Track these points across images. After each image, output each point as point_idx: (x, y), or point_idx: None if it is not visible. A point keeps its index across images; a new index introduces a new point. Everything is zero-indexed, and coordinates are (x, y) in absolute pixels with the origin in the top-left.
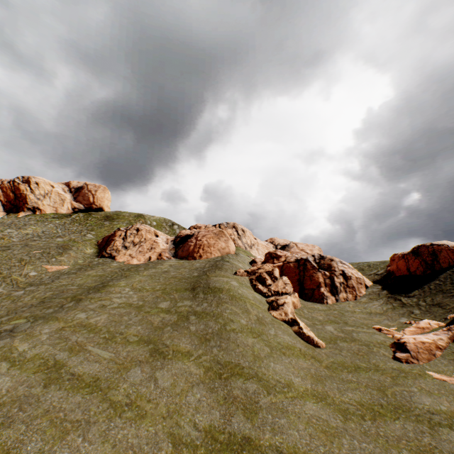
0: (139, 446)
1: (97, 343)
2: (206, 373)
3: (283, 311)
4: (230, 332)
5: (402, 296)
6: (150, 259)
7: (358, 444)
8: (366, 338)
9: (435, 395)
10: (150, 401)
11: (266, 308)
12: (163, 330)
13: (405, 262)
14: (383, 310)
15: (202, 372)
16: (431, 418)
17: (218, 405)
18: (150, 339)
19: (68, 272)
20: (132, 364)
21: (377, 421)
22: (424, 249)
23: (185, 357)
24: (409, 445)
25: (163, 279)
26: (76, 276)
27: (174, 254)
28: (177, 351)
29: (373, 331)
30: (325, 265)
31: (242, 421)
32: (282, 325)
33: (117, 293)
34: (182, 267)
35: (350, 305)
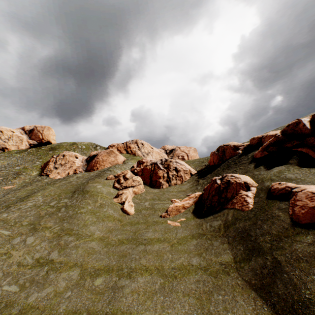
0: (2, 268)
1: (5, 228)
2: (53, 235)
3: (120, 198)
4: (78, 214)
5: (201, 179)
6: (68, 174)
7: (99, 256)
8: (159, 207)
9: (157, 231)
10: (17, 251)
11: (113, 197)
12: (43, 217)
13: (213, 157)
14: (186, 188)
15: (51, 235)
16: (142, 242)
17: (49, 248)
18: (34, 223)
19: (16, 189)
20: (17, 236)
21: (118, 246)
22: (220, 148)
23: (47, 229)
24: (120, 254)
25: (65, 187)
26: (19, 191)
27: (86, 168)
28: (45, 227)
29: (168, 202)
30: (166, 165)
31: (55, 254)
32: (116, 205)
33: (32, 199)
34: (82, 178)
35: (175, 187)
